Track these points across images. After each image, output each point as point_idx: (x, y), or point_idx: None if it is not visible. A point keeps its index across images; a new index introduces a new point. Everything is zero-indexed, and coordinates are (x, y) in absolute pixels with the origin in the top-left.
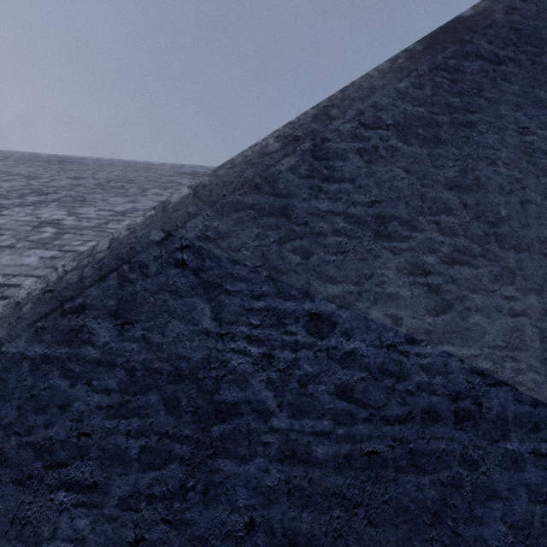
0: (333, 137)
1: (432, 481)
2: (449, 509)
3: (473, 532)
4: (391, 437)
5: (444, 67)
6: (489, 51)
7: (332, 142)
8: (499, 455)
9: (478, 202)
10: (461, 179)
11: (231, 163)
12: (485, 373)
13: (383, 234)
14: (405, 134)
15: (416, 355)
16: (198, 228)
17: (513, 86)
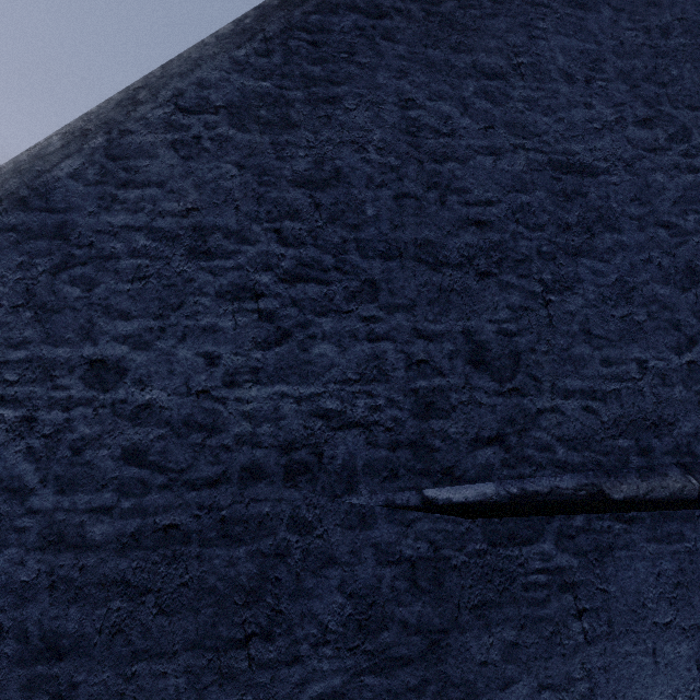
0: (138, 128)
1: (249, 553)
2: (270, 584)
3: (300, 608)
4: (196, 505)
5: (302, 26)
6: (368, 1)
7: (135, 135)
8: (342, 513)
9: (336, 200)
10: (316, 172)
11: None
12: (330, 415)
13: (201, 251)
14: (241, 118)
15: (237, 400)
16: None
17: (397, 46)
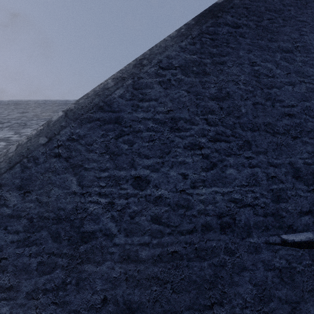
0: (144, 76)
1: (208, 264)
2: (219, 279)
3: (233, 291)
4: (184, 242)
5: (206, 32)
6: (232, 21)
7: (144, 79)
8: (246, 246)
9: (229, 105)
10: (219, 93)
11: (87, 96)
12: (237, 201)
13: (175, 128)
14: (186, 71)
15: (197, 194)
16: (67, 134)
17: (246, 40)
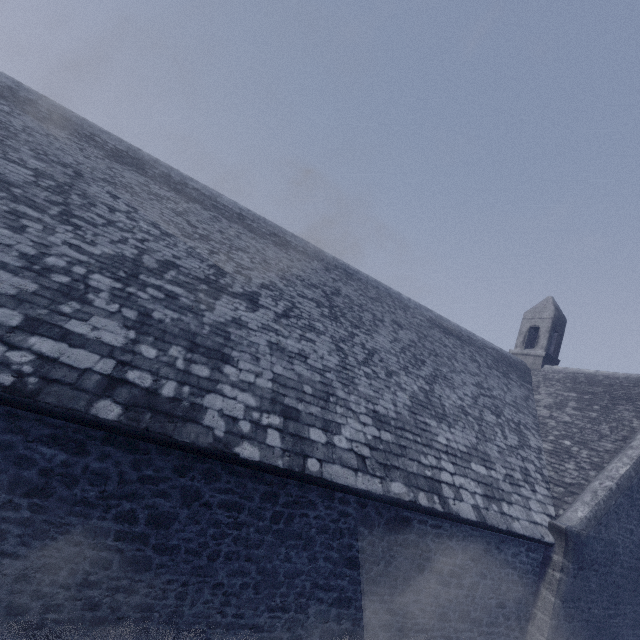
0: None
1: (637, 574)
2: (637, 581)
3: (639, 586)
4: (634, 563)
5: None
6: None
7: None
8: None
9: None
10: None
11: (623, 476)
12: None
13: None
14: None
15: None
16: (619, 501)
17: None
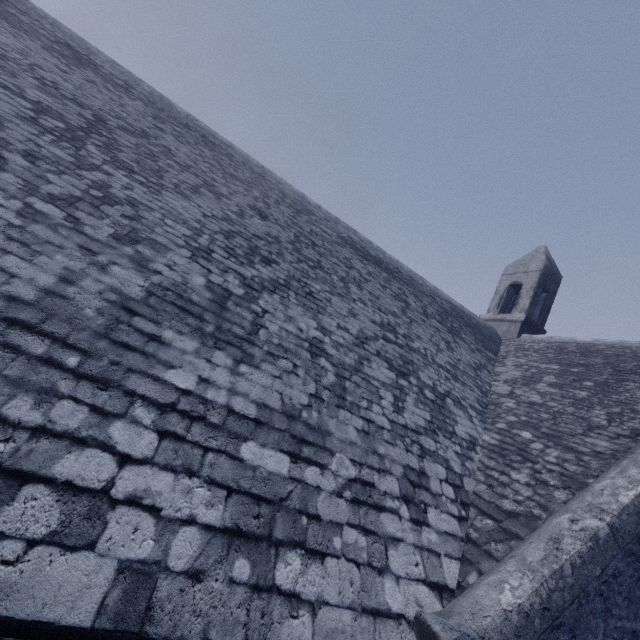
0: None
1: None
2: None
3: None
4: None
5: None
6: None
7: None
8: None
9: None
10: None
11: (628, 509)
12: None
13: None
14: None
15: None
16: (613, 567)
17: None
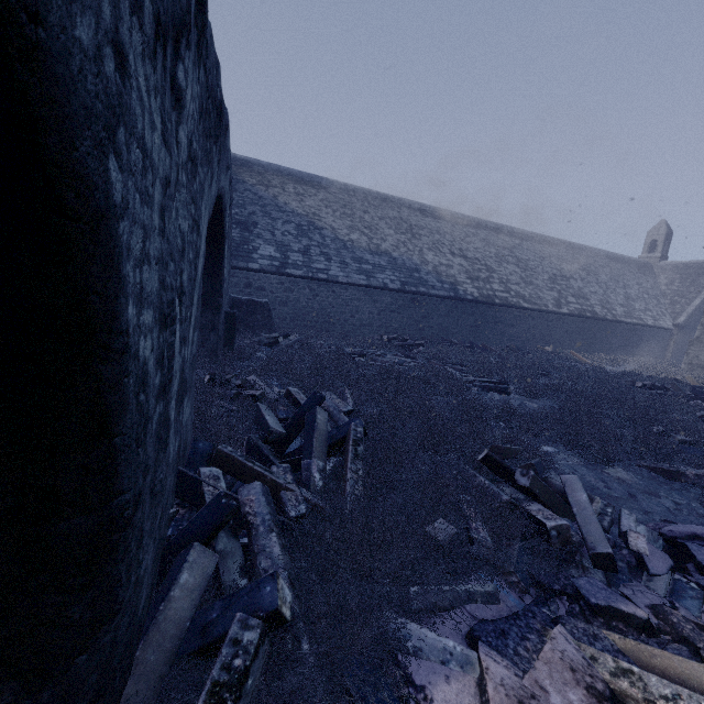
0: None
1: None
2: None
3: None
4: None
5: None
6: None
7: None
8: None
9: None
10: None
11: (697, 305)
12: None
13: None
14: None
15: None
16: (695, 313)
17: None
